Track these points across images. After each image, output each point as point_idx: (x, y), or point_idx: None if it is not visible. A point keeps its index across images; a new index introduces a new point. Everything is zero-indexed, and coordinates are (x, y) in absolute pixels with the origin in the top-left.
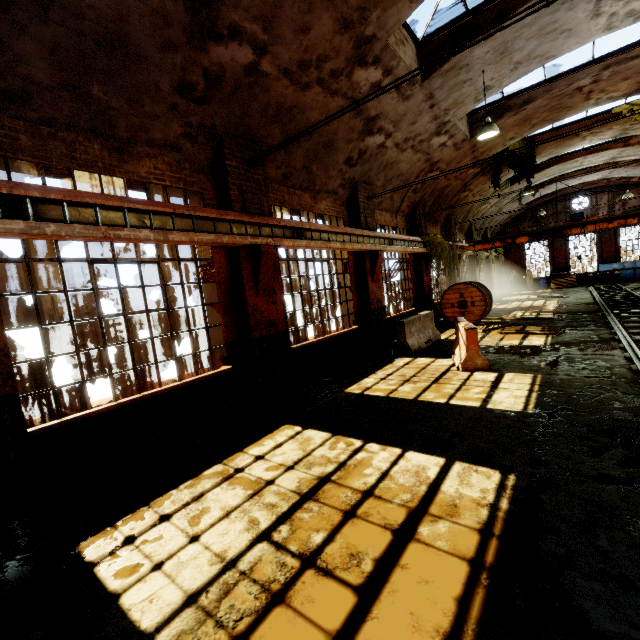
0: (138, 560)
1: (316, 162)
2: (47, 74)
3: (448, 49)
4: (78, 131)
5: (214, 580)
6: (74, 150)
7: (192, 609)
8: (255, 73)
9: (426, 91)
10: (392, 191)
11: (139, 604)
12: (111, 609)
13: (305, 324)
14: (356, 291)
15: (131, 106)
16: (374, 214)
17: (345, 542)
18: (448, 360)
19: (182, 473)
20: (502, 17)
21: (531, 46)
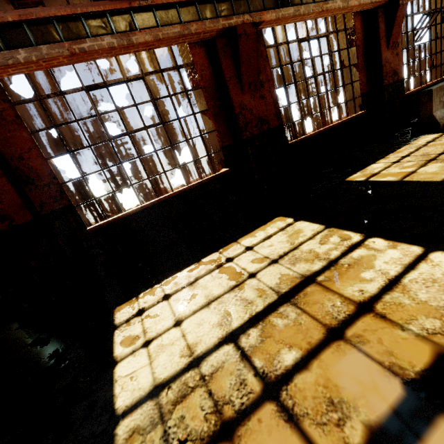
0: (138, 333)
1: None
2: None
3: None
4: None
5: (178, 376)
6: None
7: (152, 404)
8: None
9: None
10: None
11: (123, 378)
12: (107, 375)
13: (301, 117)
14: (364, 68)
15: None
16: None
17: (323, 376)
18: None
19: (189, 258)
20: None
21: None
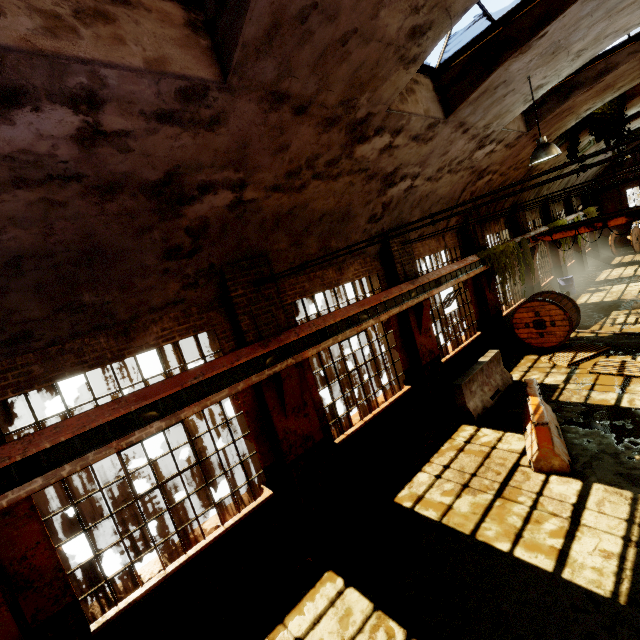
0: None
1: (333, 237)
2: (39, 309)
3: (474, 74)
4: (82, 335)
5: None
6: (83, 354)
7: None
8: (240, 205)
9: (453, 123)
10: (429, 236)
11: None
12: None
13: (347, 410)
14: (403, 347)
15: (124, 292)
16: (413, 256)
17: None
18: (518, 438)
19: None
20: (544, 23)
21: (597, 29)
